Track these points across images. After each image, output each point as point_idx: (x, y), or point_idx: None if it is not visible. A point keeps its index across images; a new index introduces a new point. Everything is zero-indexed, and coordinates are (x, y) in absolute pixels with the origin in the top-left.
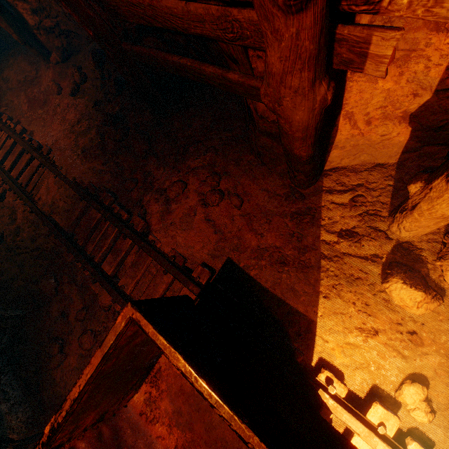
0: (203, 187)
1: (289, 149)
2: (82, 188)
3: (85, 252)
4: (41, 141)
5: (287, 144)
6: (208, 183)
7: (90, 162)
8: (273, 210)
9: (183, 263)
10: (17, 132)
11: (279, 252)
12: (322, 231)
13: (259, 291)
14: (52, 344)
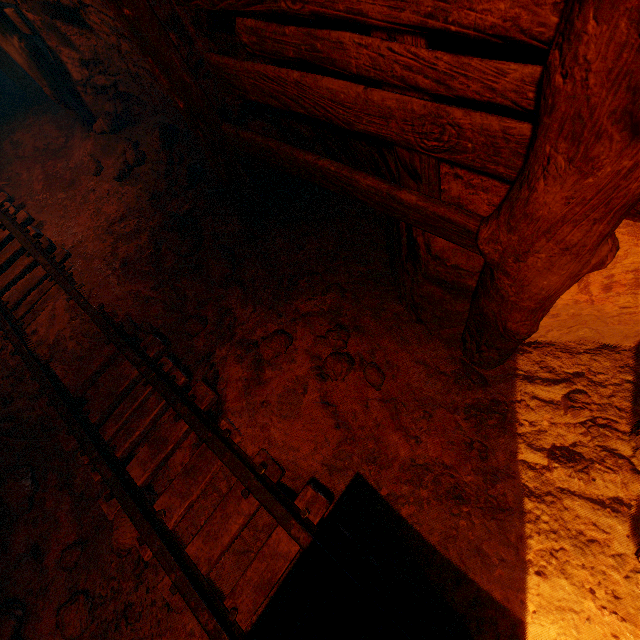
0: (319, 346)
1: (493, 317)
2: (112, 323)
3: (100, 438)
4: (55, 239)
5: (495, 310)
6: (329, 342)
7: (132, 282)
8: (435, 396)
9: (279, 478)
10: (17, 221)
11: (451, 475)
12: (519, 444)
13: (417, 548)
14: (1, 617)
